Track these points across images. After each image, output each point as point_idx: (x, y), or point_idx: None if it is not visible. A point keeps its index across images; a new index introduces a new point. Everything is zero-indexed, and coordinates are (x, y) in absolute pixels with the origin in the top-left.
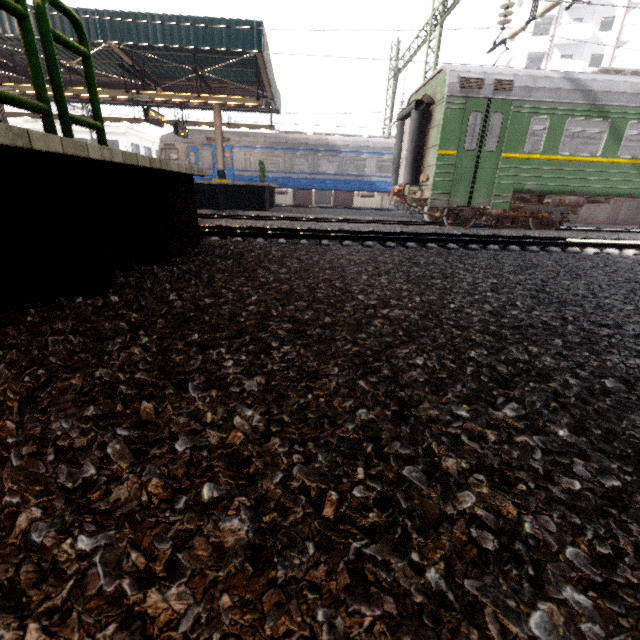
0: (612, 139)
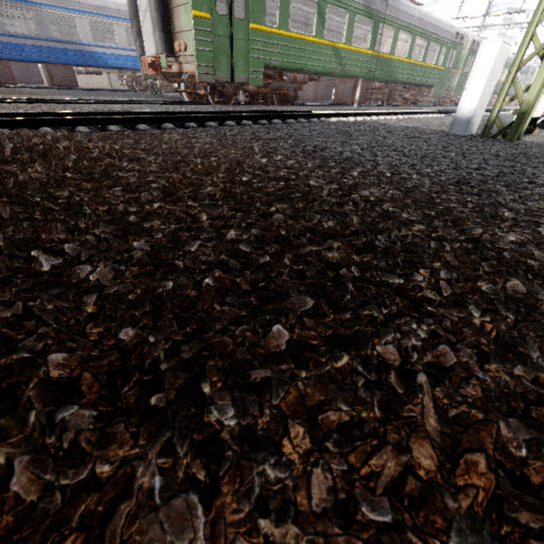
0: (320, 21)
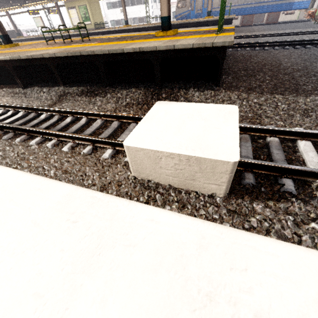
0: None
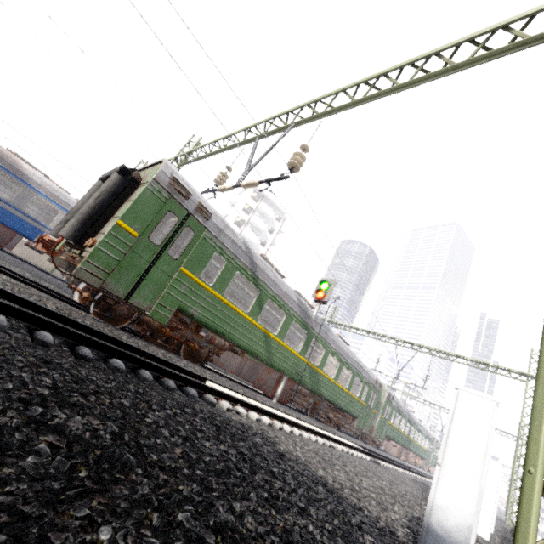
0: (257, 305)
